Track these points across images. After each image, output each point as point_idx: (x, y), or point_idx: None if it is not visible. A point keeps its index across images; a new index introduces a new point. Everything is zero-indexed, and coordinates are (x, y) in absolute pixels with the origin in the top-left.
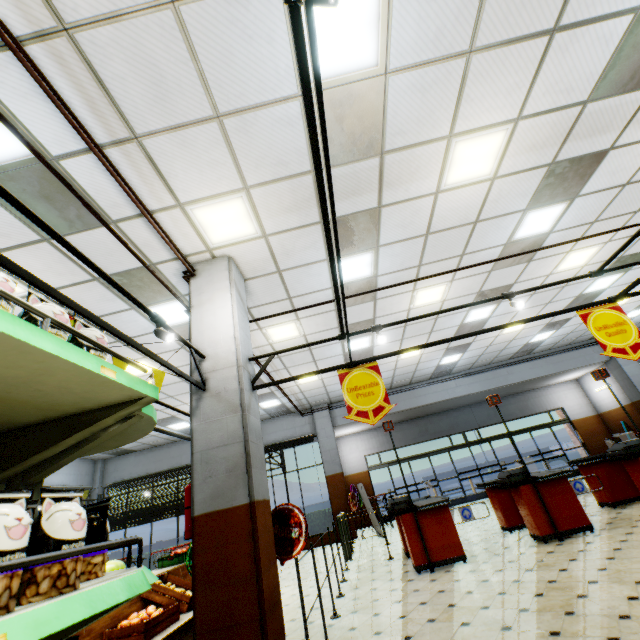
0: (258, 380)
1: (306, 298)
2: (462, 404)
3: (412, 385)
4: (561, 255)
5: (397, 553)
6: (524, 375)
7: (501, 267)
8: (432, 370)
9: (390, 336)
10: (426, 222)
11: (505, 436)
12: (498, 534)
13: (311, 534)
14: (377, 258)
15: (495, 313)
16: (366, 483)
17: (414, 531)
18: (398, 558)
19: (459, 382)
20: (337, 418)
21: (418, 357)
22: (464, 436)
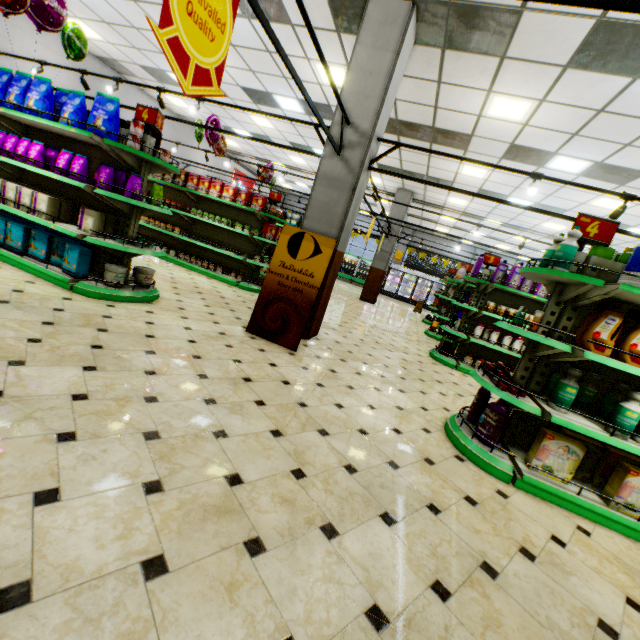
0: None
1: None
2: None
3: None
4: None
5: None
6: None
7: None
8: None
9: None
10: None
11: None
12: None
13: None
14: None
15: None
16: None
17: None
18: None
19: None
20: None
21: None
22: None
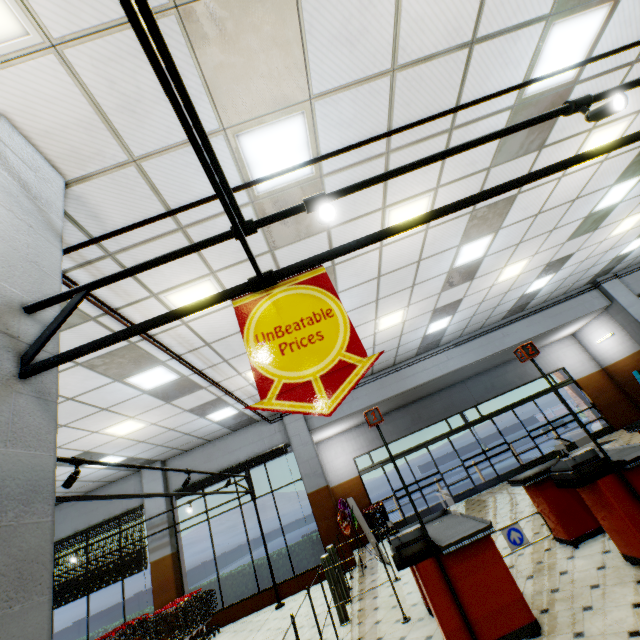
0: (191, 384)
1: (212, 228)
2: (455, 380)
3: (397, 366)
4: (581, 137)
5: (413, 603)
6: (522, 335)
7: (504, 160)
8: (418, 343)
9: (361, 296)
10: (389, 34)
11: (507, 409)
12: (556, 551)
13: (298, 572)
14: (315, 131)
15: (491, 249)
16: (359, 491)
17: (442, 591)
18: (417, 618)
19: (450, 354)
20: (313, 419)
21: (400, 326)
22: (463, 417)
